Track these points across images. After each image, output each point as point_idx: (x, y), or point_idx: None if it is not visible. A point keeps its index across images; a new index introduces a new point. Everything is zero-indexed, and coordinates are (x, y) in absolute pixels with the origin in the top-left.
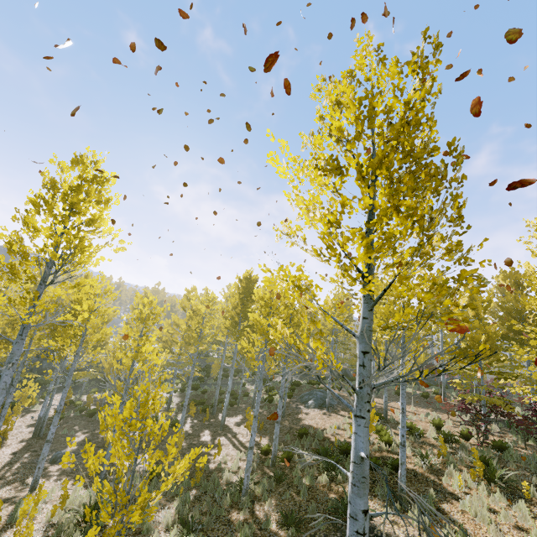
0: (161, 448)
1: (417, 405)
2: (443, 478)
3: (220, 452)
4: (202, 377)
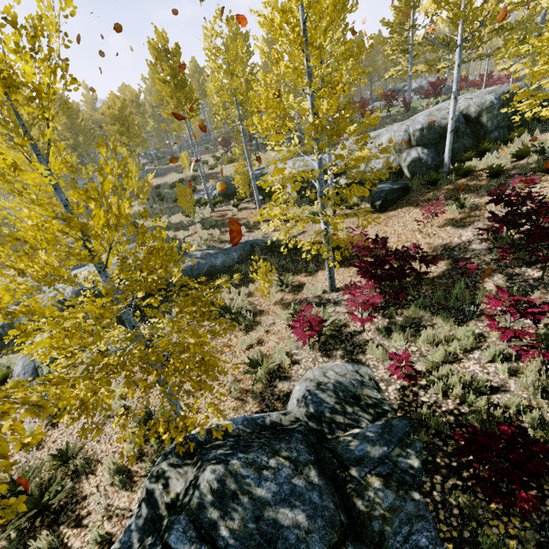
0: None
1: (204, 154)
2: (217, 170)
3: None
4: None
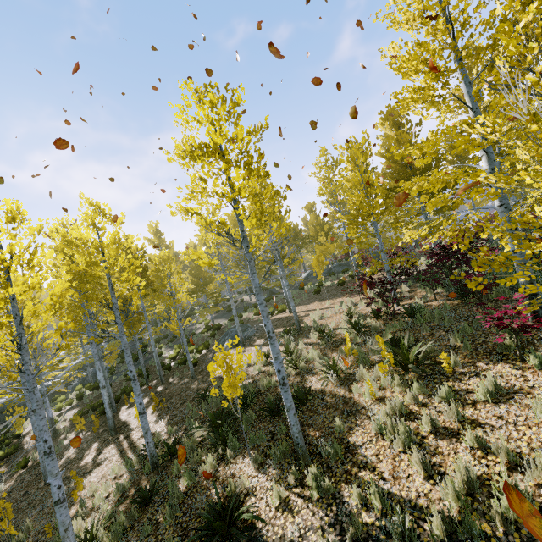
0: (16, 510)
1: (334, 297)
2: (353, 389)
3: (81, 486)
4: (114, 366)
